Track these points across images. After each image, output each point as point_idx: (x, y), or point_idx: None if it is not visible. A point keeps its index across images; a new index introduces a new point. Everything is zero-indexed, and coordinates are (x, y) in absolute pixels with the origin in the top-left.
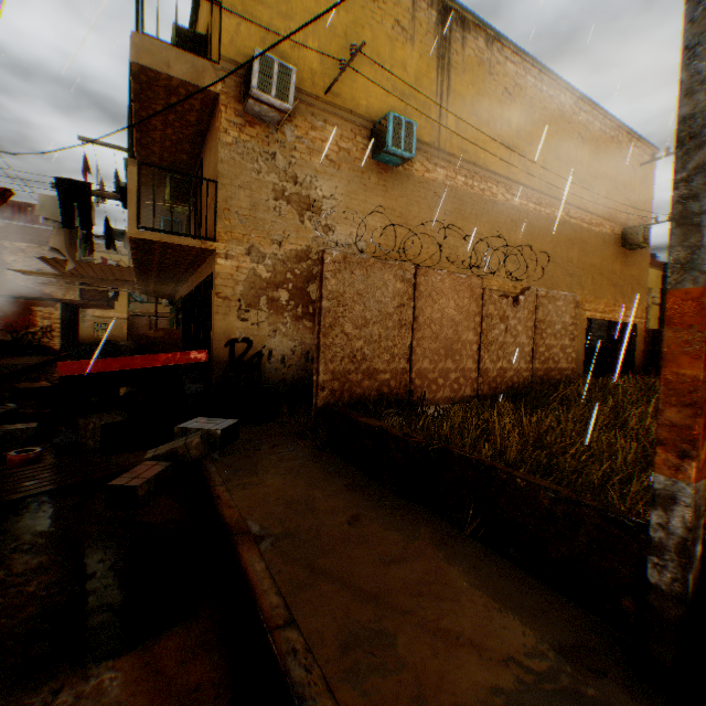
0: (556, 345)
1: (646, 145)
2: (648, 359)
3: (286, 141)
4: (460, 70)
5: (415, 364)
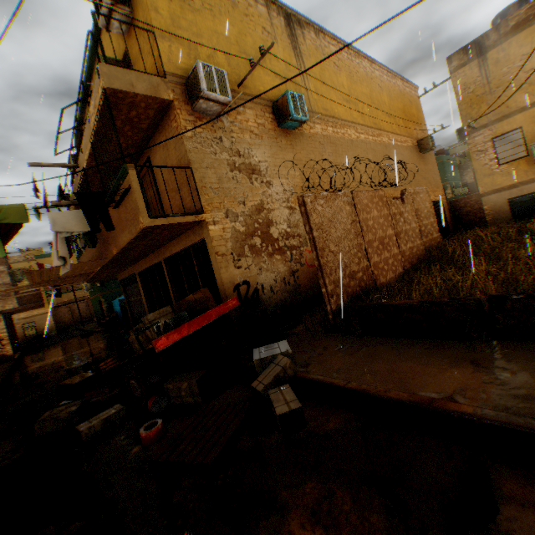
0: (428, 223)
1: (412, 85)
2: (453, 220)
3: (225, 126)
4: (307, 55)
5: (371, 260)
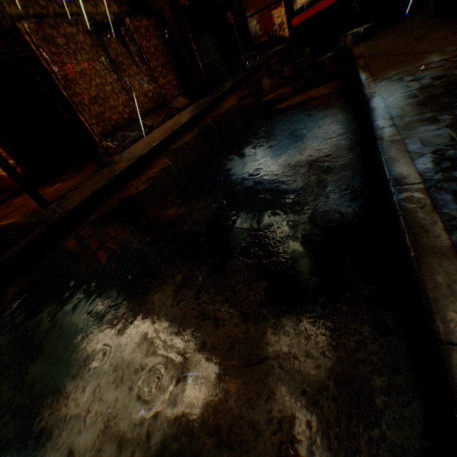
0: None
1: None
2: None
3: None
4: None
5: None
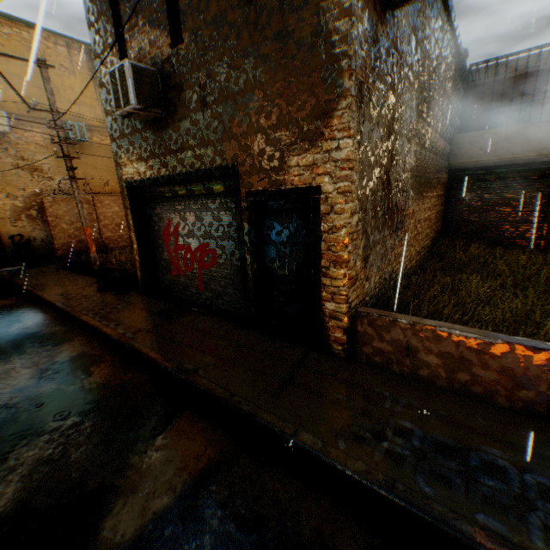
0: None
1: None
2: None
3: (13, 141)
4: None
5: (104, 235)
